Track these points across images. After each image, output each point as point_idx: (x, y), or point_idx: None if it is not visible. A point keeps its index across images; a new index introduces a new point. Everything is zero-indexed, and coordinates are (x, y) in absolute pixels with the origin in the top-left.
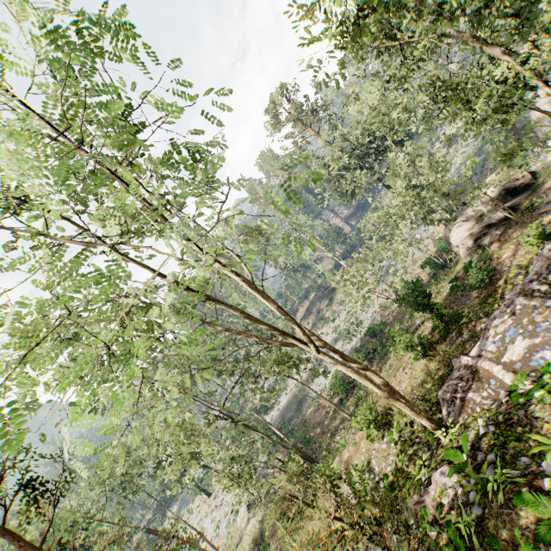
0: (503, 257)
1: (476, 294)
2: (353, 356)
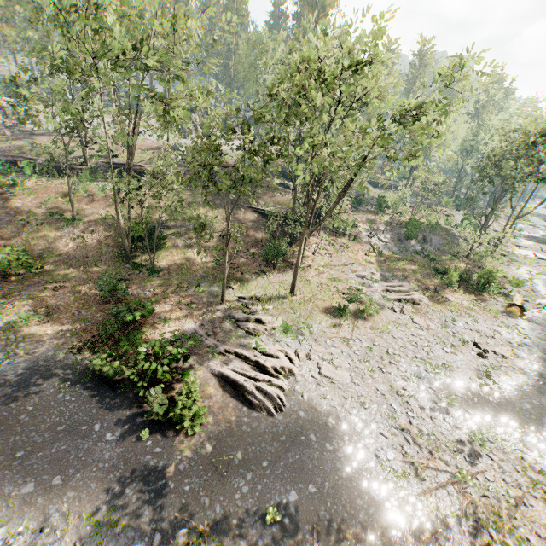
0: None
1: None
2: None
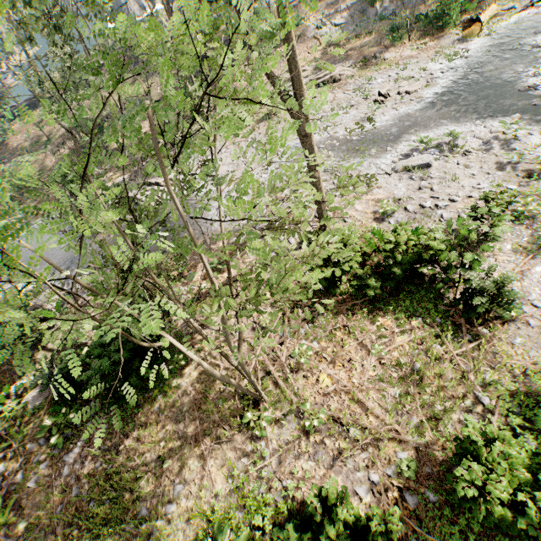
0: None
1: None
2: None
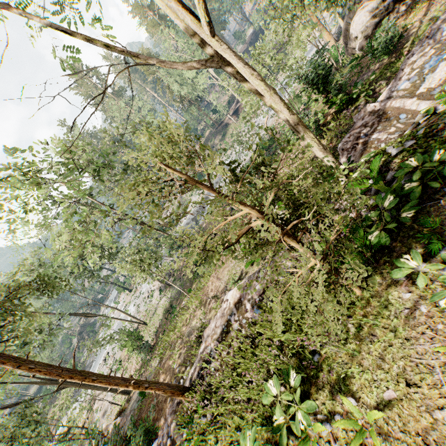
0: (410, 24)
1: (376, 67)
2: None
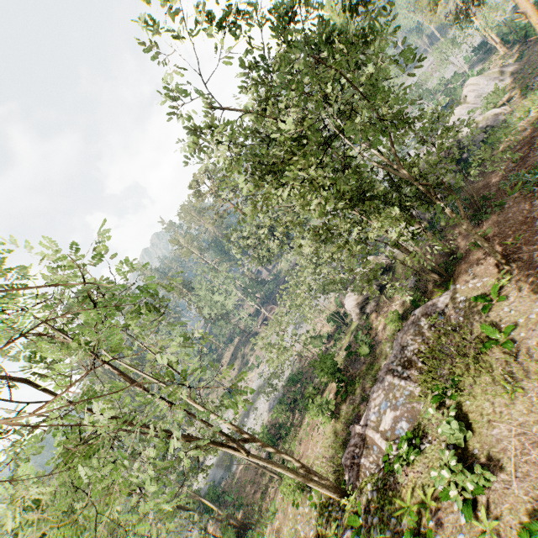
0: (378, 329)
1: (364, 359)
2: (277, 408)
